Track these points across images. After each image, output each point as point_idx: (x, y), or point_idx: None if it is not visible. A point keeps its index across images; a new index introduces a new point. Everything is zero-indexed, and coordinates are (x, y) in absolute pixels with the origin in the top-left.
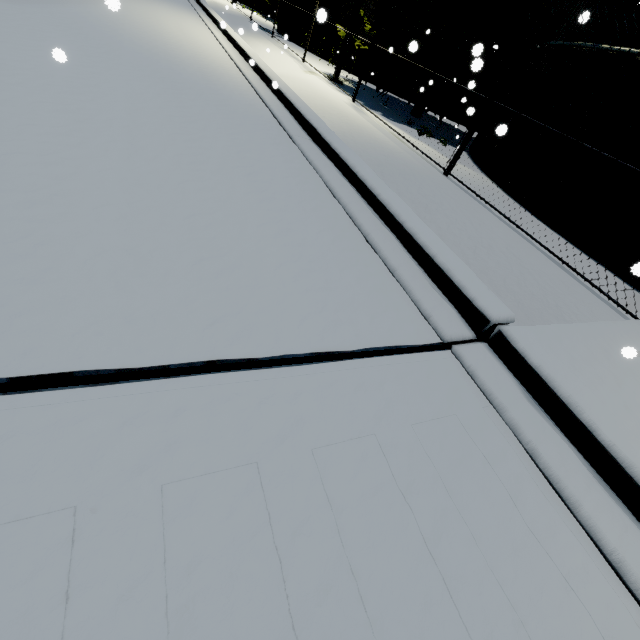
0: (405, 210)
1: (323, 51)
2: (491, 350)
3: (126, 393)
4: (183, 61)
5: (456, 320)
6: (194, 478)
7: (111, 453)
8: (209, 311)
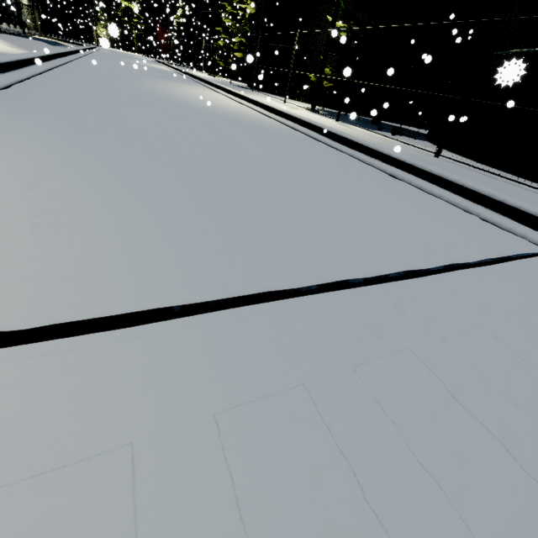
0: (457, 177)
1: (289, 94)
2: None
3: (435, 280)
4: (235, 115)
5: None
6: (511, 315)
7: (463, 305)
8: (418, 242)
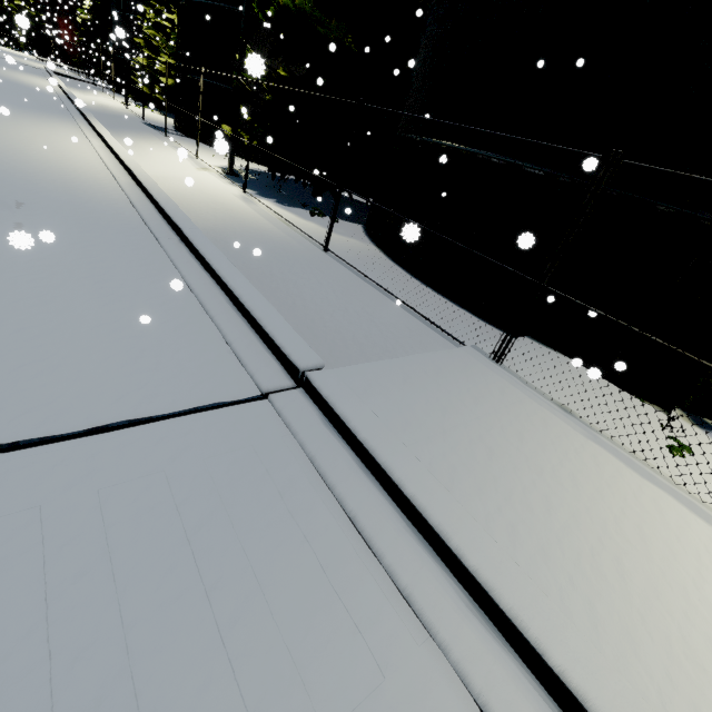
0: (250, 292)
1: None
2: (304, 392)
3: None
4: (44, 178)
5: (279, 375)
6: None
7: None
8: (21, 405)
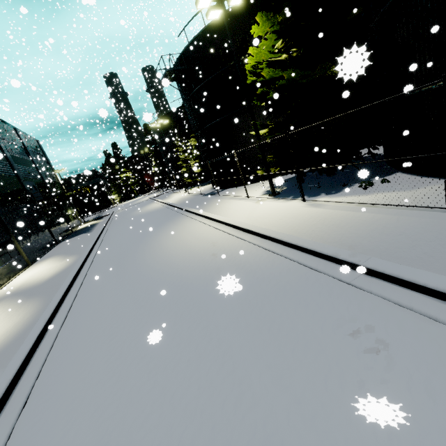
0: None
1: (245, 181)
2: None
3: None
4: (223, 266)
5: None
6: None
7: None
8: None
